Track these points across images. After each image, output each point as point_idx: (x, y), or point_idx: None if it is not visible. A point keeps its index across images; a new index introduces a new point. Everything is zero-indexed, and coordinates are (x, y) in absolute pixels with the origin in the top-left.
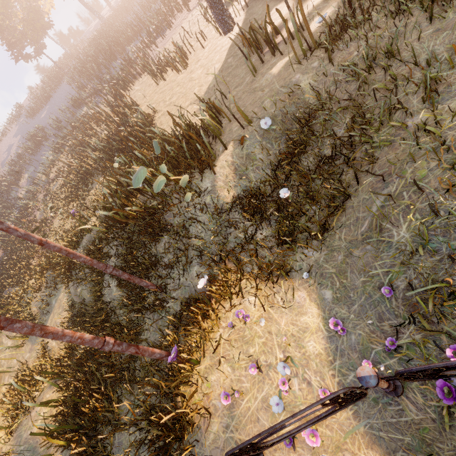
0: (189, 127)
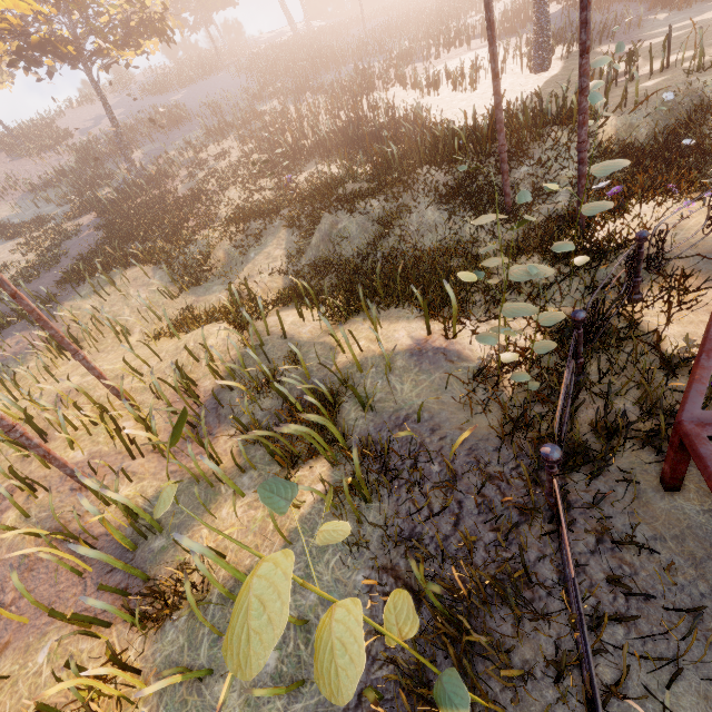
0: None
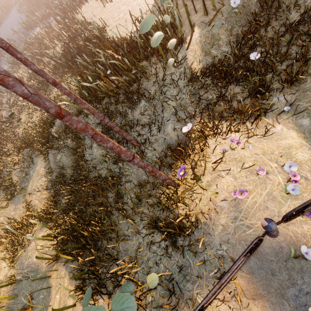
0: None
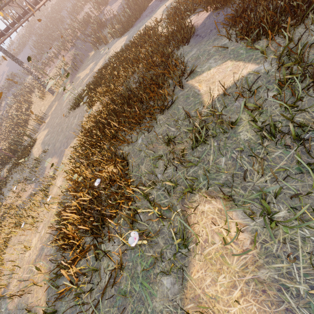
0: (21, 141)
